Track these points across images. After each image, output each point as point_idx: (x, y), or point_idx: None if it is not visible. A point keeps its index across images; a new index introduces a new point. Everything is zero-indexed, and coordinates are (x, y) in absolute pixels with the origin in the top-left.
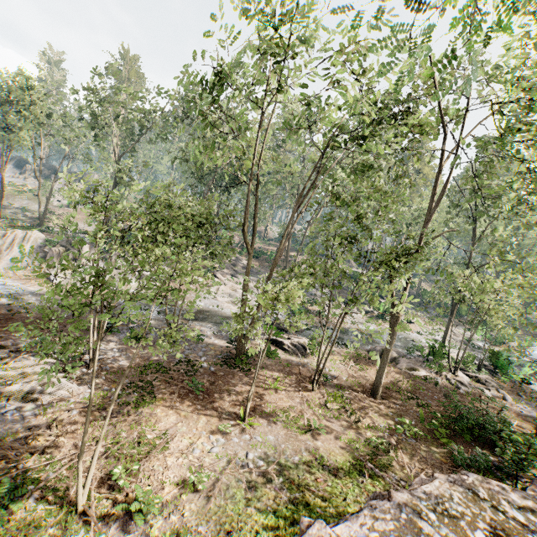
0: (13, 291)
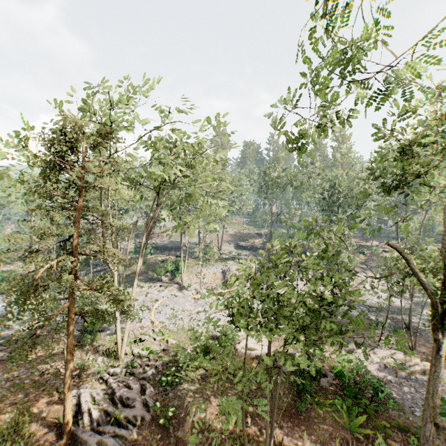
0: None
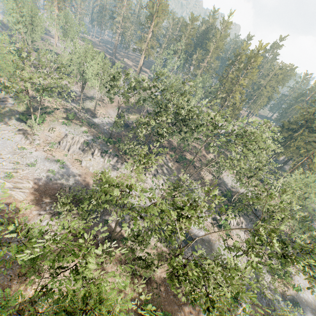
0: (67, 173)
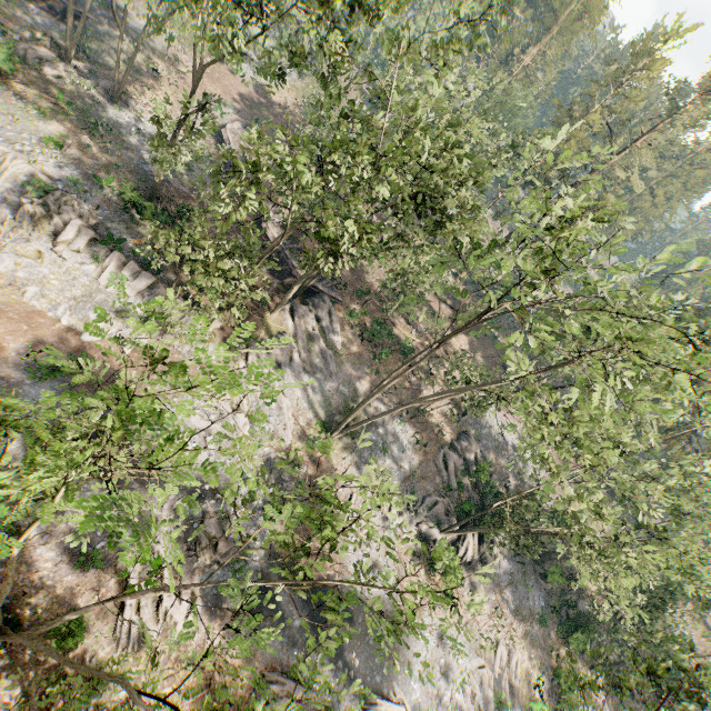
0: None
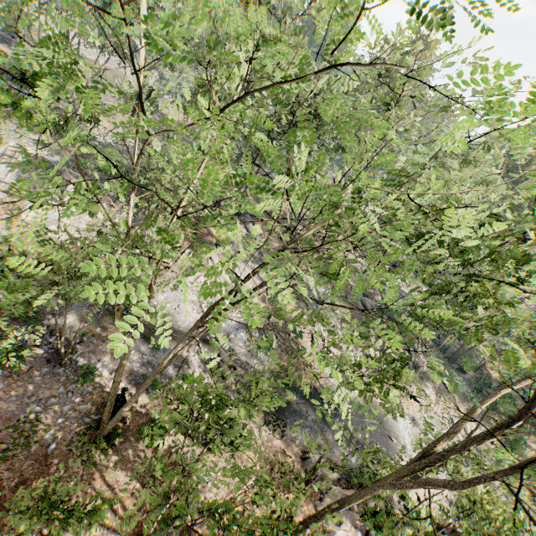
0: None
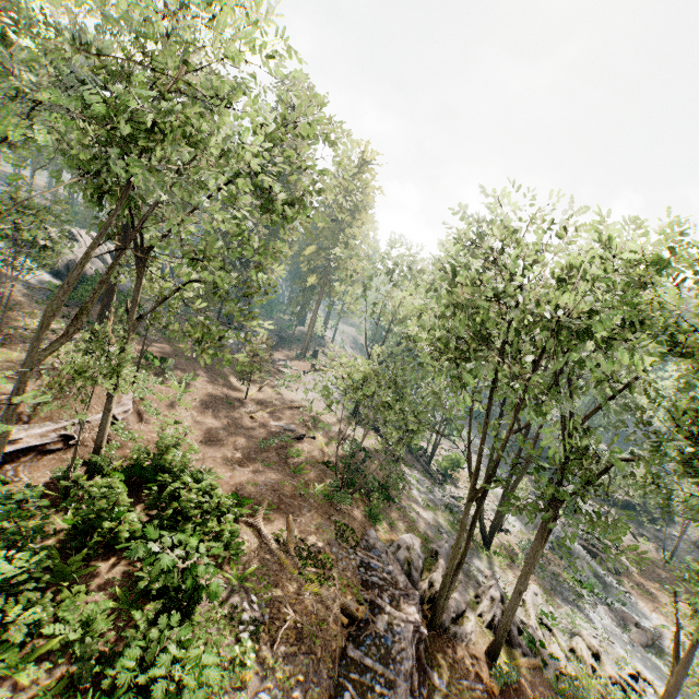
0: None
